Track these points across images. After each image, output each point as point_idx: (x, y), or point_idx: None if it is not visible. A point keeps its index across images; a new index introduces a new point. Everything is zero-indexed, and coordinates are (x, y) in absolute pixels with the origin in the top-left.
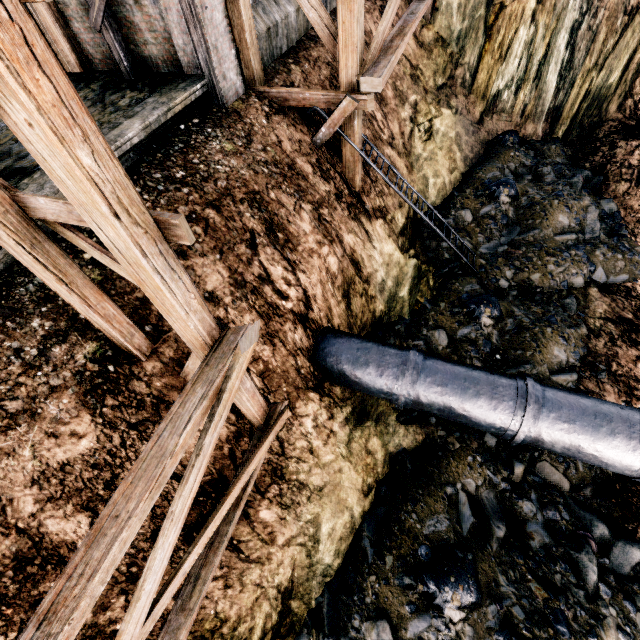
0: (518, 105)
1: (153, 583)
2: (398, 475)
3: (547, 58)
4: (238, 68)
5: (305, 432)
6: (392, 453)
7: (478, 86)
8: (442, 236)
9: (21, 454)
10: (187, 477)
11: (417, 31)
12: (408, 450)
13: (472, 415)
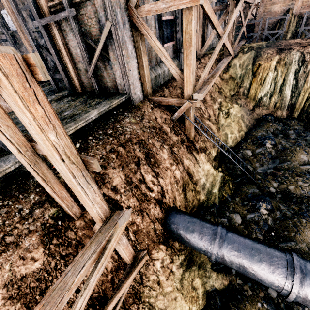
0: (272, 103)
1: None
2: (212, 308)
3: (284, 84)
4: (141, 90)
5: (156, 270)
6: (208, 291)
7: (251, 95)
8: (235, 163)
9: (4, 267)
10: (76, 303)
11: (221, 74)
12: (218, 290)
13: (258, 274)
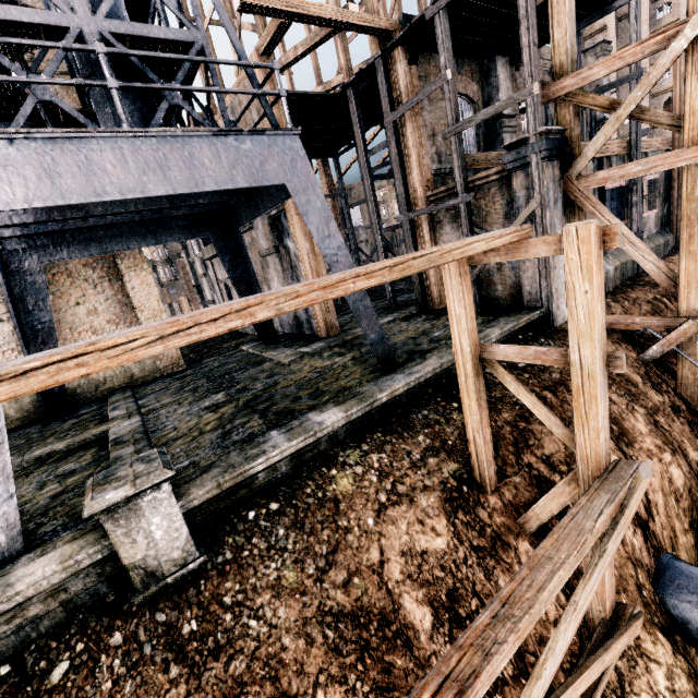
0: None
1: (548, 674)
2: None
3: None
4: None
5: (654, 688)
6: None
7: None
8: None
9: (400, 526)
10: (589, 573)
11: None
12: None
13: None
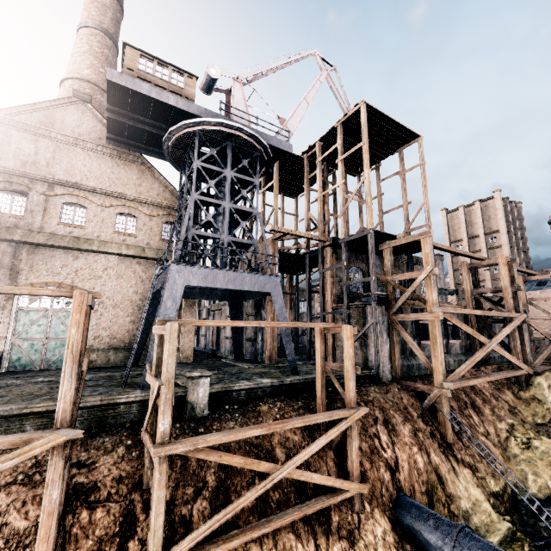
0: None
1: (313, 449)
2: None
3: None
4: (390, 371)
5: (375, 533)
6: None
7: None
8: (522, 497)
9: None
10: (334, 428)
11: (515, 391)
12: None
13: None
